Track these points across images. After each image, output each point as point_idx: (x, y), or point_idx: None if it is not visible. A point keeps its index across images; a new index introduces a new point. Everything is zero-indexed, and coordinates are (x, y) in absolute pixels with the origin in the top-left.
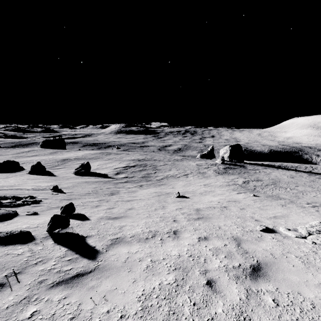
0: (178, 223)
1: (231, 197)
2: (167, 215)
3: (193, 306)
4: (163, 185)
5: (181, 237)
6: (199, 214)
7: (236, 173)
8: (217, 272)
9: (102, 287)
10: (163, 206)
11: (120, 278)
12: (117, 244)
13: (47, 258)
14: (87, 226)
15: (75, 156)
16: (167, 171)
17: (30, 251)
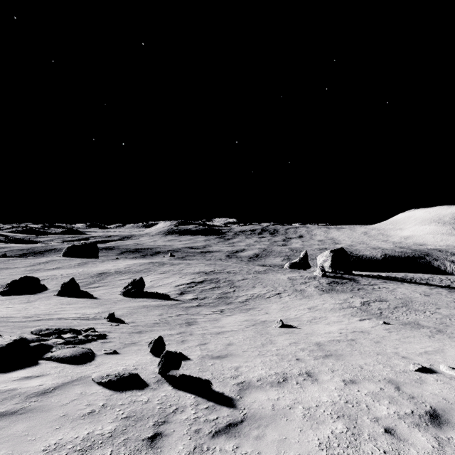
0: (305, 362)
1: (354, 325)
2: (283, 352)
3: (385, 453)
4: (252, 309)
5: (321, 381)
6: (324, 350)
7: (347, 290)
8: (390, 419)
9: (269, 437)
10: (271, 340)
11: (281, 427)
12: (248, 389)
13: (181, 406)
14: (195, 368)
15: (115, 269)
16: (250, 288)
17: (155, 398)
